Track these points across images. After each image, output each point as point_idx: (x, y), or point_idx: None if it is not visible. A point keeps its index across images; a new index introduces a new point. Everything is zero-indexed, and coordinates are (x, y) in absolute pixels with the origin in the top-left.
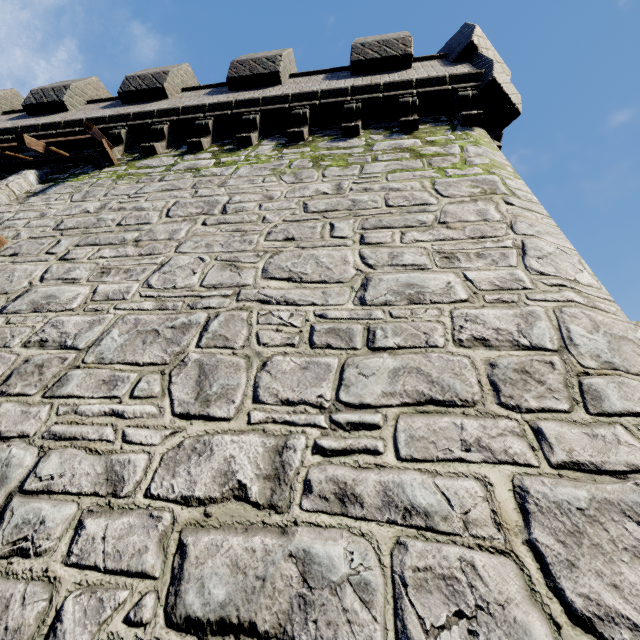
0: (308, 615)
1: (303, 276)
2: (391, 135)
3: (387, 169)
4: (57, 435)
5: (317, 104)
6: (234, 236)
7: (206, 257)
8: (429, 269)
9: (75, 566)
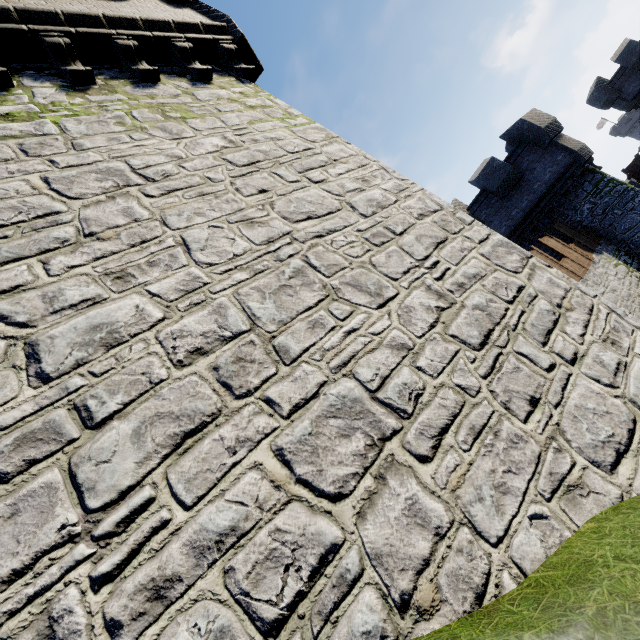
0: (493, 316)
1: (315, 213)
2: (194, 83)
3: (244, 121)
4: (341, 365)
5: (74, 32)
6: (210, 200)
7: (218, 224)
8: (366, 189)
9: (439, 375)
